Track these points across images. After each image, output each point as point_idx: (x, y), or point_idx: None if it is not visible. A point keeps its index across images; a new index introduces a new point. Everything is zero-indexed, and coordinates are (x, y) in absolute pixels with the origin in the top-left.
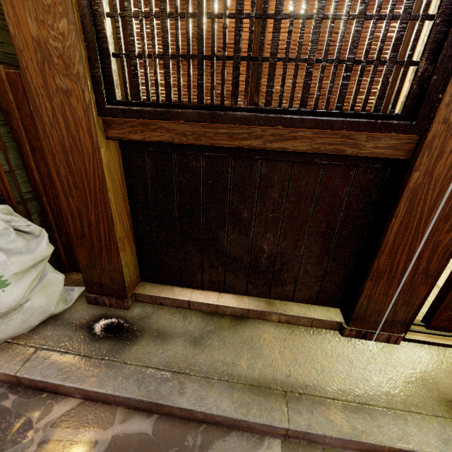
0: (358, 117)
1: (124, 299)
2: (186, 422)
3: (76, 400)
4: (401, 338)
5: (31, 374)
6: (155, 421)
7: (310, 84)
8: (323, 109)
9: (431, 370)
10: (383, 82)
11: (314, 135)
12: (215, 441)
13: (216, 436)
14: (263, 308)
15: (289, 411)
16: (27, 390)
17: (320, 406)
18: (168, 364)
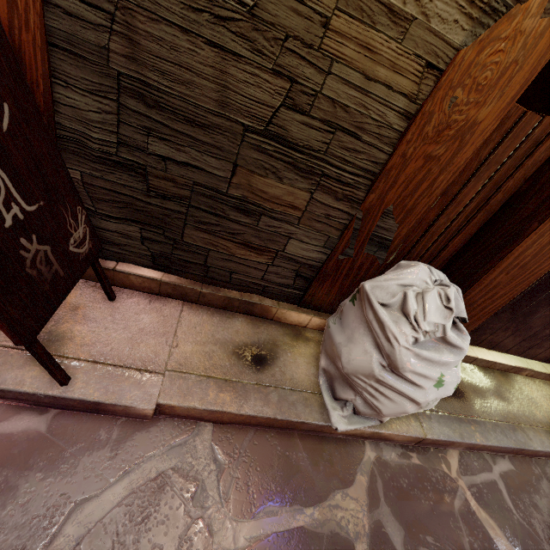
0: None
1: None
2: (523, 458)
3: (455, 451)
4: None
5: (437, 436)
6: (509, 460)
7: None
8: None
9: None
10: None
11: None
12: (545, 468)
13: (543, 465)
14: (523, 366)
15: None
16: (416, 447)
17: None
18: (504, 417)
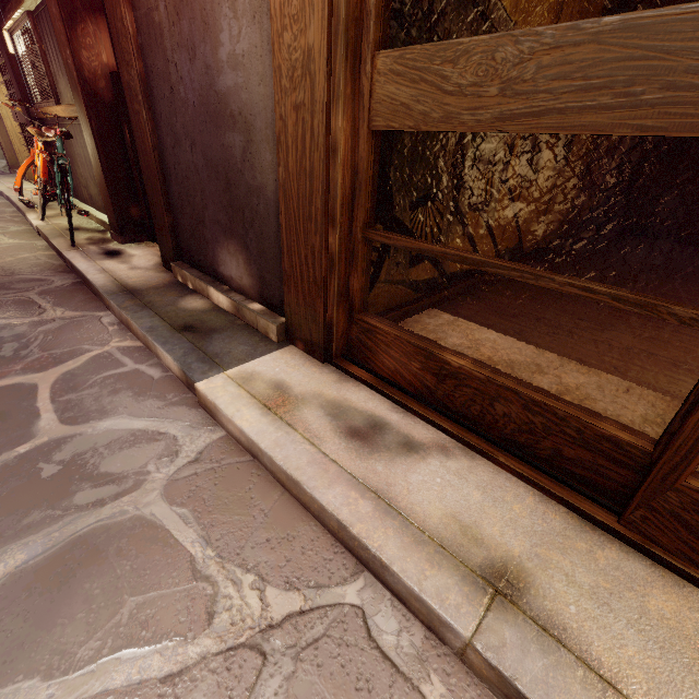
0: None
1: (11, 170)
2: None
3: None
4: (26, 179)
5: None
6: None
7: None
8: None
9: None
10: None
11: None
12: None
13: None
14: None
15: None
16: None
17: None
18: None
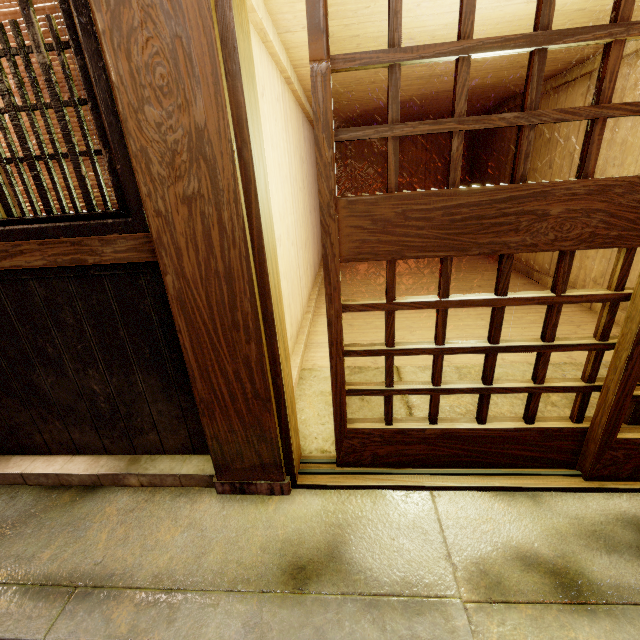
0: (74, 220)
1: None
2: None
3: None
4: (286, 486)
5: None
6: None
7: (3, 189)
8: (33, 216)
9: (308, 526)
10: (78, 178)
11: (42, 247)
12: None
13: None
14: (118, 470)
15: (61, 615)
16: None
17: (111, 601)
18: None
